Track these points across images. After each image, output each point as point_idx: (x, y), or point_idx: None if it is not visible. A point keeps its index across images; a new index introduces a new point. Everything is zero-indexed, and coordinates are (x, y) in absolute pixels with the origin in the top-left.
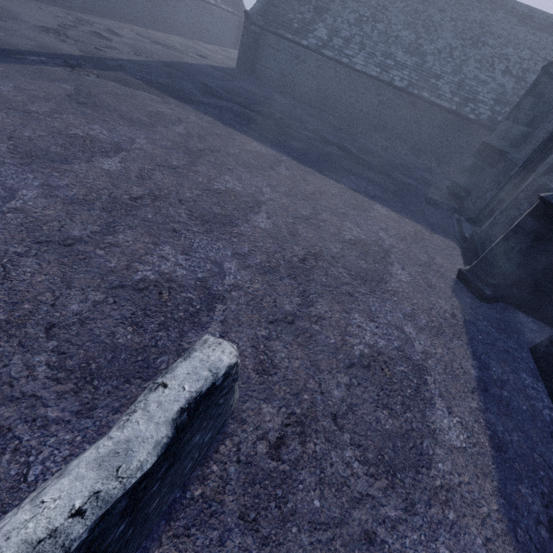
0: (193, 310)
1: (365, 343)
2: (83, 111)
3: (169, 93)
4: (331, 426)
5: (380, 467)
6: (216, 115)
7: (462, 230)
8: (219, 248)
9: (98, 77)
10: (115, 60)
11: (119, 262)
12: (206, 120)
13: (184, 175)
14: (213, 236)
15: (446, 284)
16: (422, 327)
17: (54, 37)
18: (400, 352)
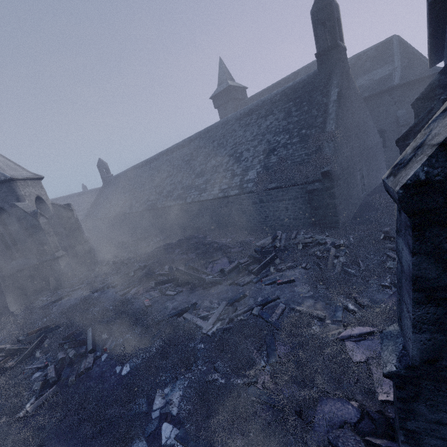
0: None
1: None
2: None
3: None
4: None
5: None
6: None
7: None
8: None
9: None
10: None
11: None
12: None
13: None
14: None
15: None
16: None
17: None
18: None
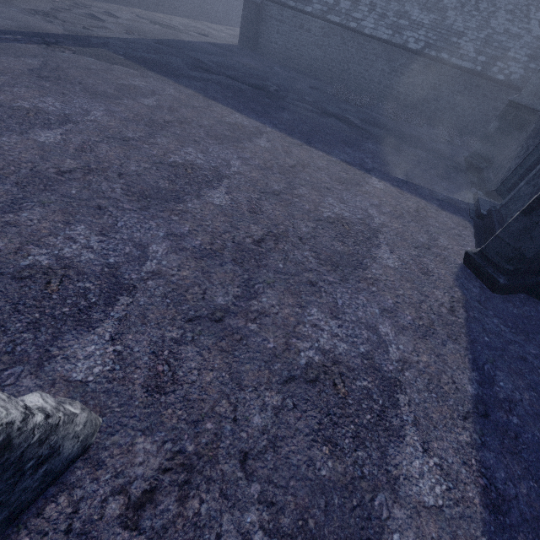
0: (86, 304)
1: (318, 348)
2: (41, 84)
3: (151, 68)
4: (235, 471)
5: (297, 539)
6: (199, 88)
7: (478, 206)
8: (150, 227)
9: (73, 53)
10: (101, 38)
11: (9, 244)
12: (186, 92)
13: (136, 148)
14: (148, 213)
15: (447, 271)
16: (404, 325)
17: (40, 18)
18: (366, 361)
